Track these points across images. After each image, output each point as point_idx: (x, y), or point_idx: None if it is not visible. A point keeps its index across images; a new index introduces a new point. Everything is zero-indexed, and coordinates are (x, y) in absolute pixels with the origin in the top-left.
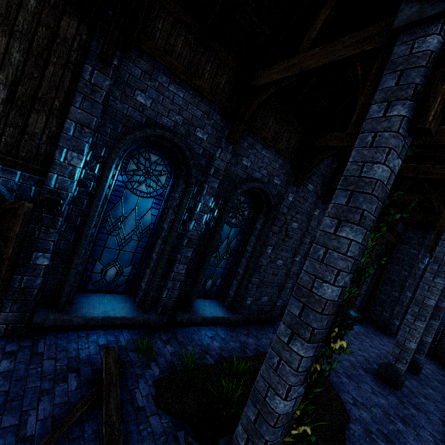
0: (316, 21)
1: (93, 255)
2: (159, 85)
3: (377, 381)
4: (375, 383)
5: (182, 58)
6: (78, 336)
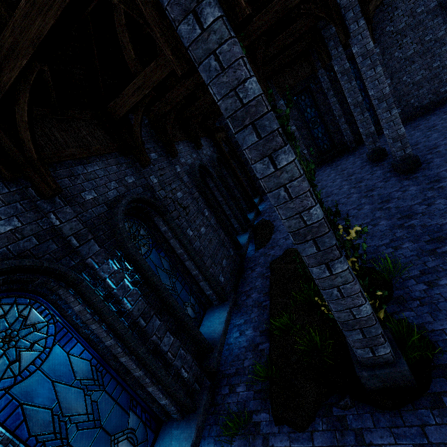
0: None
1: None
2: None
3: None
4: None
5: None
6: None
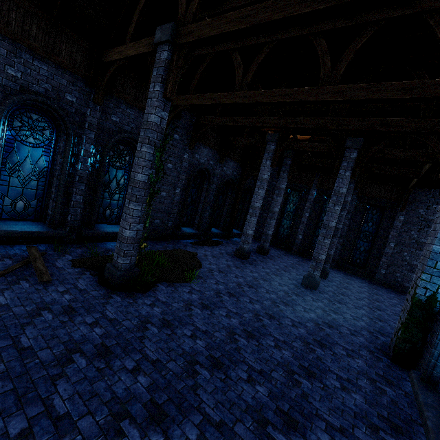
0: (132, 21)
1: (1, 192)
2: (25, 61)
3: (233, 257)
4: (231, 258)
5: (39, 40)
6: (4, 247)
